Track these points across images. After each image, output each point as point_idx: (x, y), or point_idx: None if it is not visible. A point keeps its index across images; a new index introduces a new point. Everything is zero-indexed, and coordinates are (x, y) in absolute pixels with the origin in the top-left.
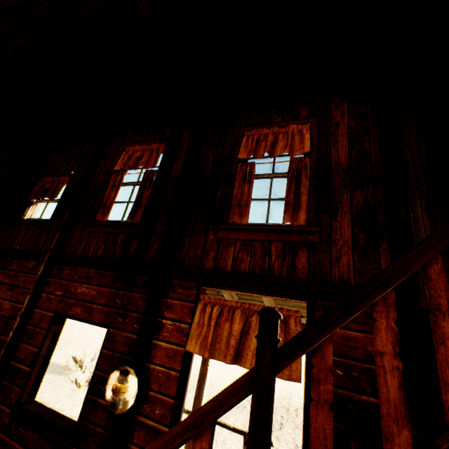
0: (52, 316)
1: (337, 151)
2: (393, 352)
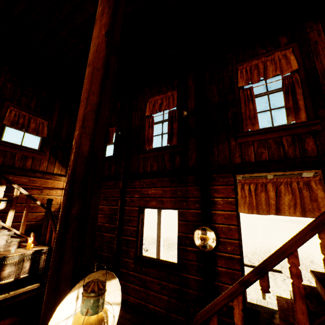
0: (138, 209)
1: (320, 63)
2: None
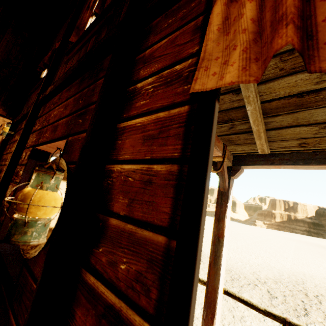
0: (31, 149)
1: None
2: None
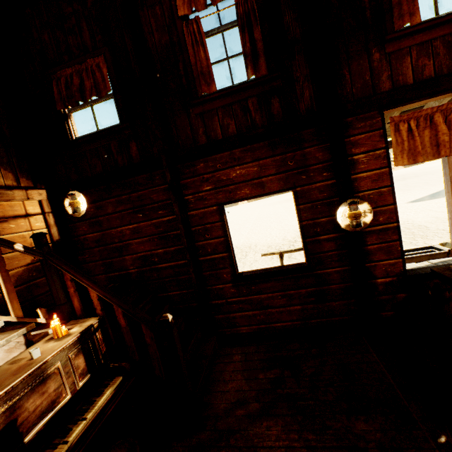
0: (217, 208)
1: None
2: None
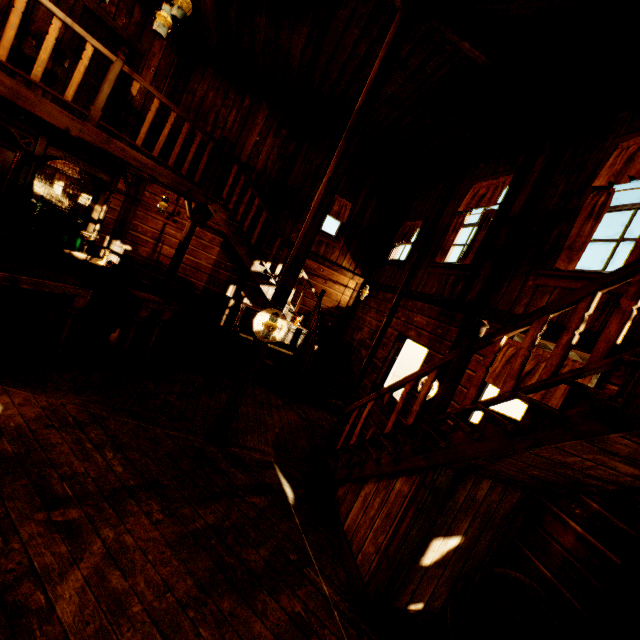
0: (397, 334)
1: None
2: (527, 348)
